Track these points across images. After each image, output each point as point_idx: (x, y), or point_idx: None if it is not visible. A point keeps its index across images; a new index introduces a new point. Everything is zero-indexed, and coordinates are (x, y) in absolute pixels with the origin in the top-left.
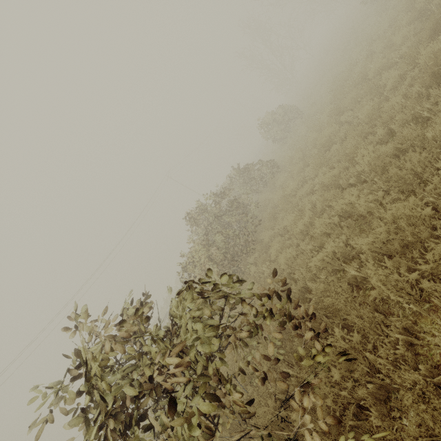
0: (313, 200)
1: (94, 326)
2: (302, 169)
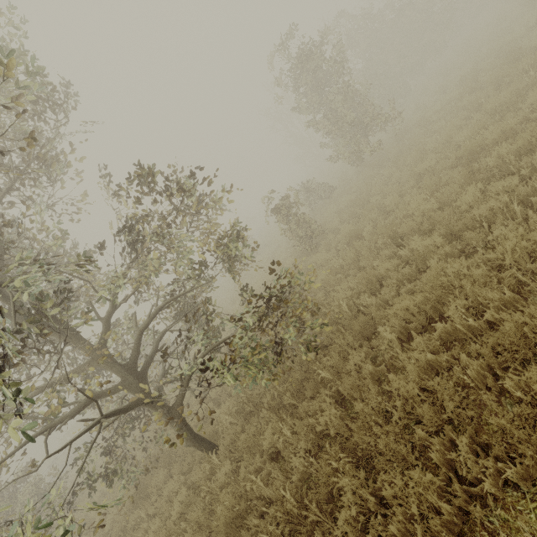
0: None
1: None
2: None
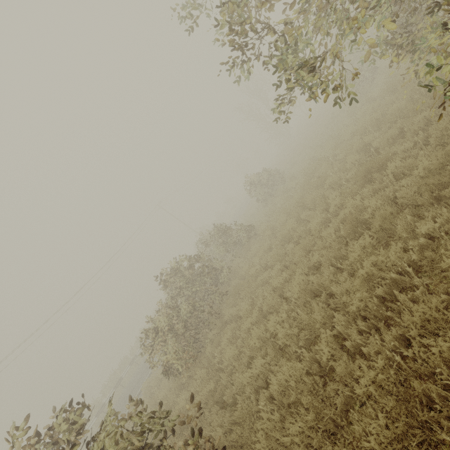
0: (265, 294)
1: (24, 449)
2: (268, 249)
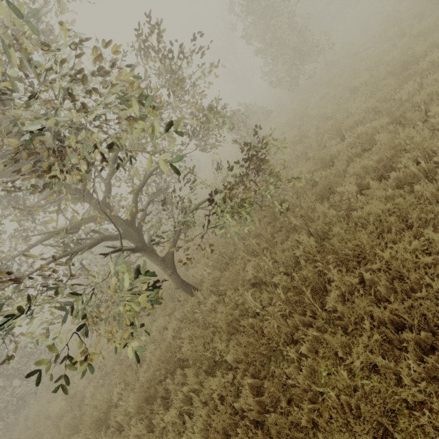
0: None
1: None
2: None
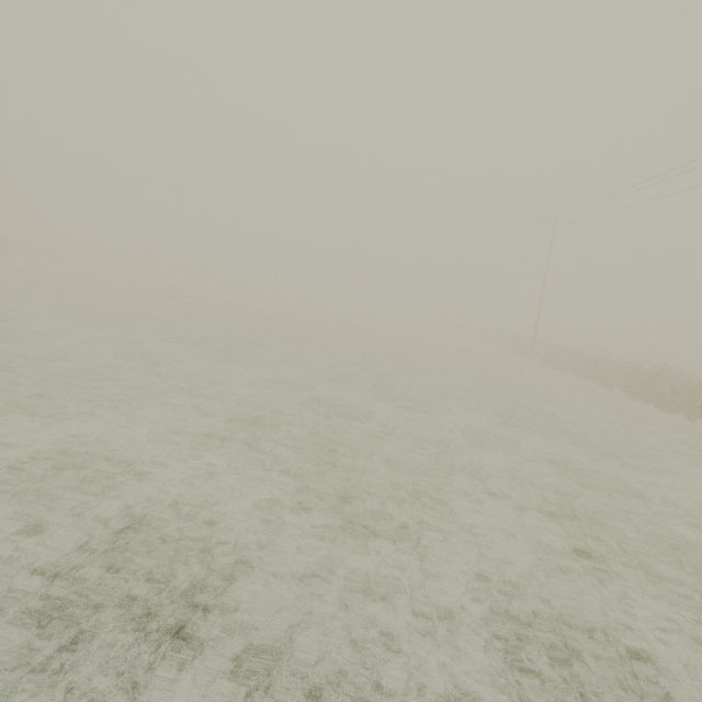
0: None
1: None
2: None
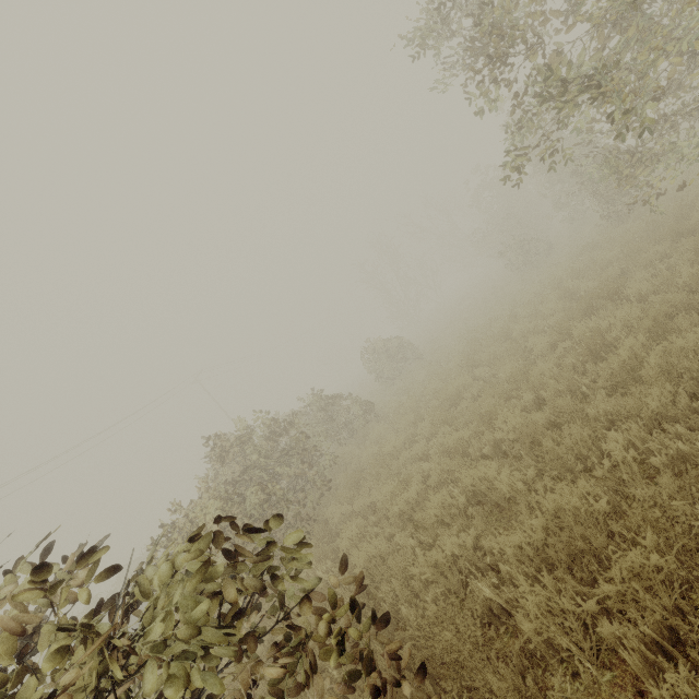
0: (426, 468)
1: None
2: (412, 423)
